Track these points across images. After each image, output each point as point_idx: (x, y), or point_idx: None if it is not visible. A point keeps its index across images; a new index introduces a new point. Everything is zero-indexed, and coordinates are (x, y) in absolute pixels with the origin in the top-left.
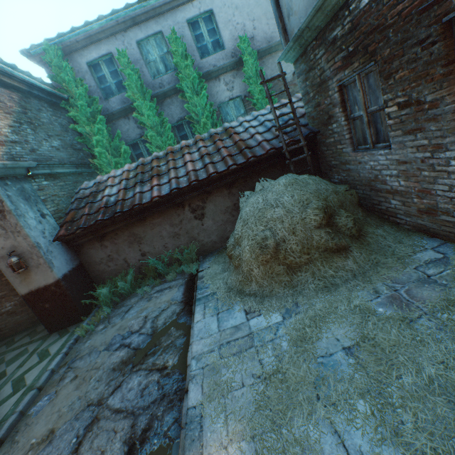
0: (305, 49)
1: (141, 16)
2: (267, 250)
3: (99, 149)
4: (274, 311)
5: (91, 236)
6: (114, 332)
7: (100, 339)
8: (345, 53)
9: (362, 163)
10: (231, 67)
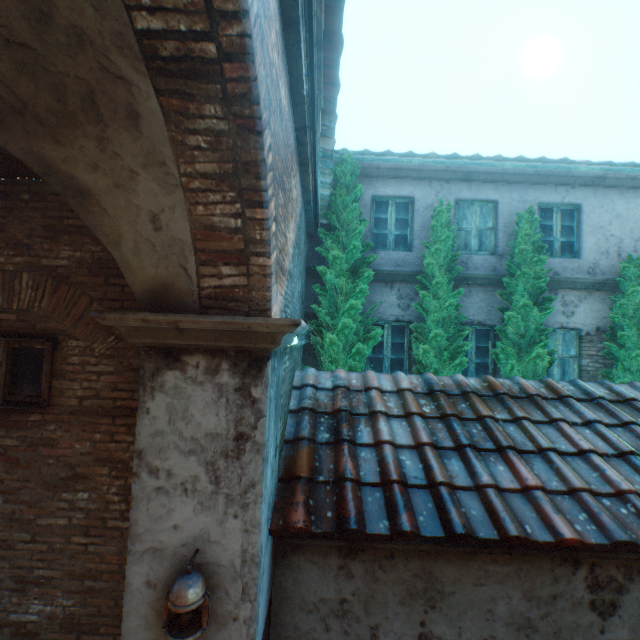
0: None
1: (479, 174)
2: None
3: (348, 320)
4: None
5: (340, 540)
6: None
7: None
8: None
9: None
10: (582, 285)
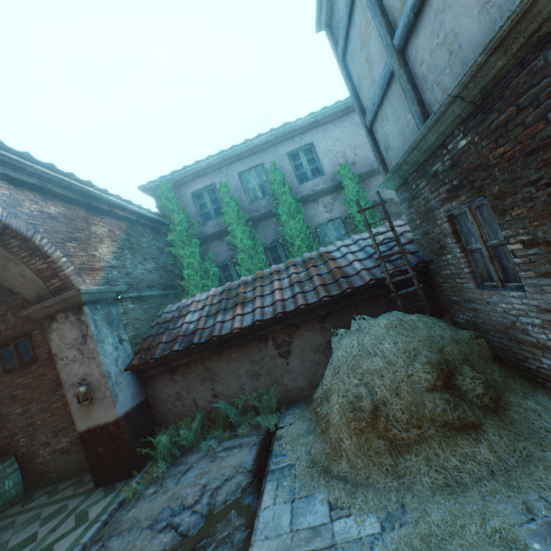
0: (405, 179)
1: (245, 153)
2: (361, 414)
3: (188, 271)
4: (370, 512)
5: (163, 367)
6: (164, 501)
7: (146, 509)
8: (449, 186)
9: (491, 303)
10: (330, 191)
